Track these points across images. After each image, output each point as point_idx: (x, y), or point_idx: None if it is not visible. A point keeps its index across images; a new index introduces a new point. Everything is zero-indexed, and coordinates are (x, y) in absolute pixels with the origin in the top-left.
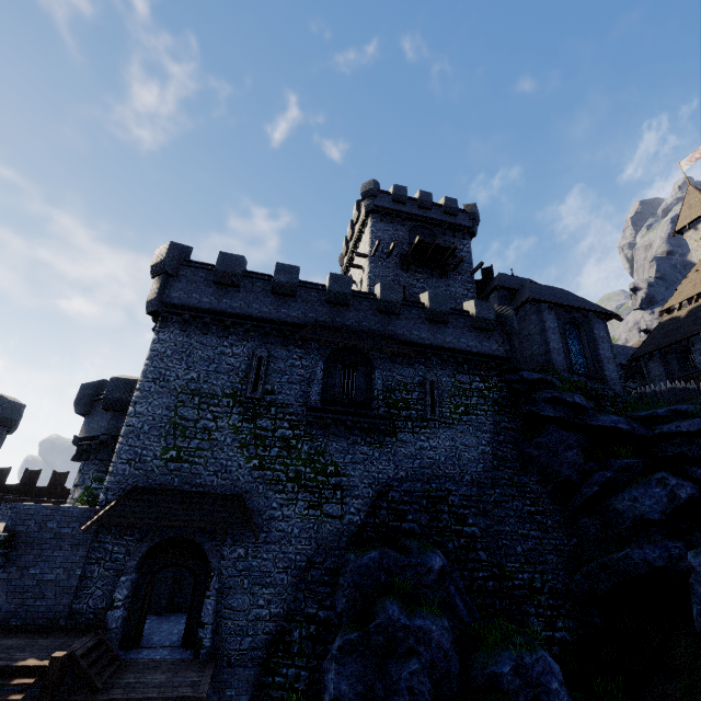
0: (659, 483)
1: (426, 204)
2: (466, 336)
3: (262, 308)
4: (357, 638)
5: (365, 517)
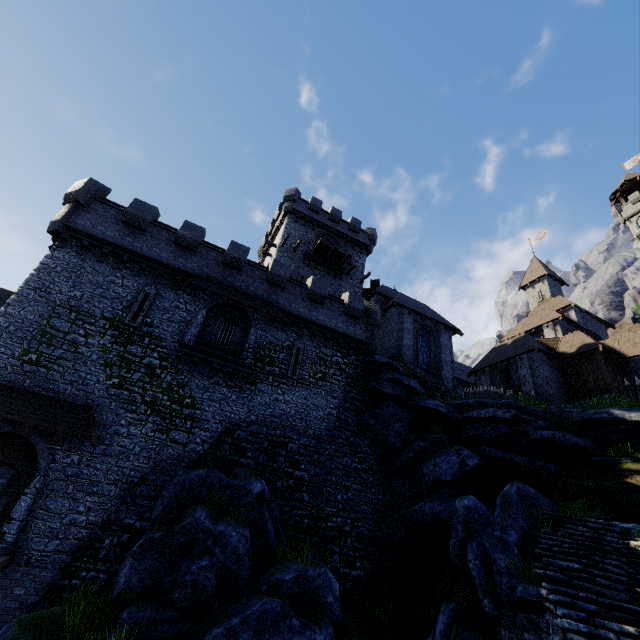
0: (456, 453)
1: (336, 218)
2: (336, 318)
3: (162, 253)
4: (160, 536)
5: (208, 448)
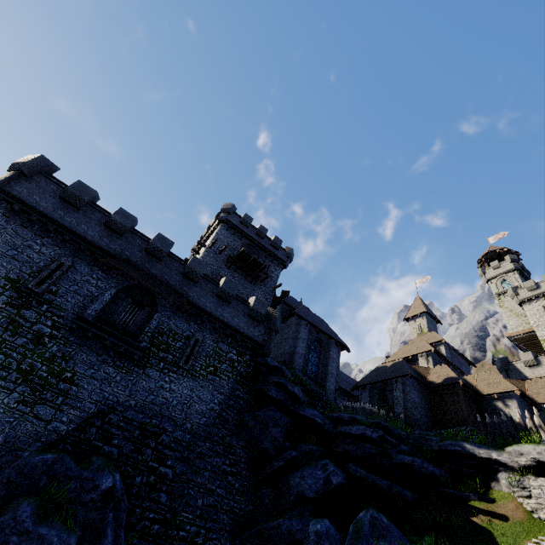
0: (323, 467)
1: (261, 234)
2: (239, 318)
3: (89, 231)
4: None
5: (73, 429)
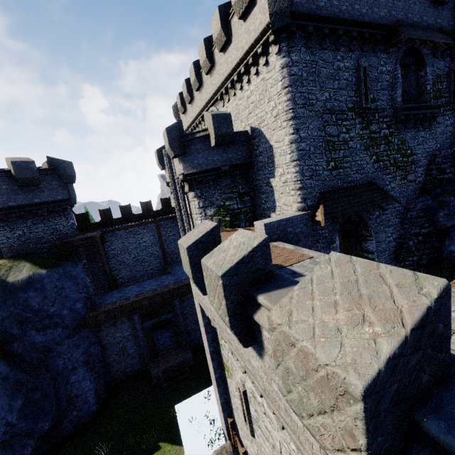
0: None
1: None
2: None
3: (361, 9)
4: None
5: (424, 177)
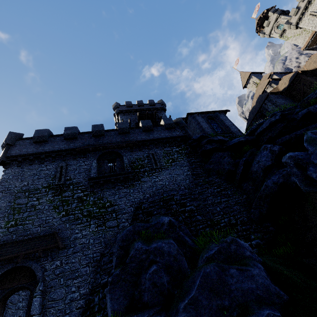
0: (264, 149)
1: (141, 104)
2: (163, 133)
3: (60, 146)
4: (120, 271)
5: (131, 222)
